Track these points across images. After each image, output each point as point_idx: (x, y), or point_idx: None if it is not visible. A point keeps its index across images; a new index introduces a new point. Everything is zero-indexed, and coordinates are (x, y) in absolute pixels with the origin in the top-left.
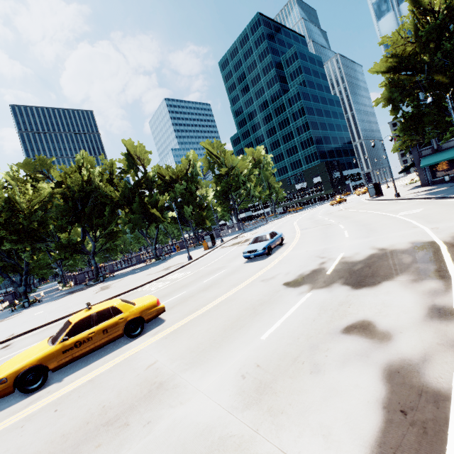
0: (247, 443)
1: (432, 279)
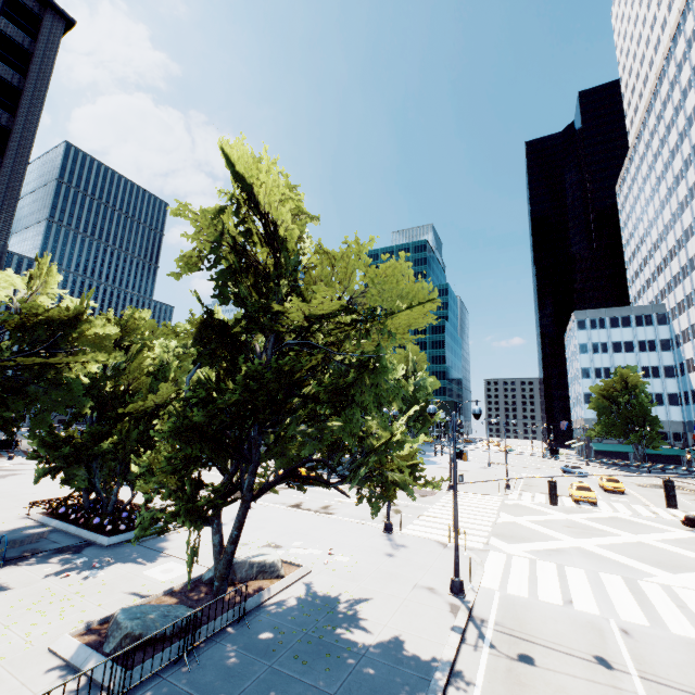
0: (693, 498)
1: (684, 490)
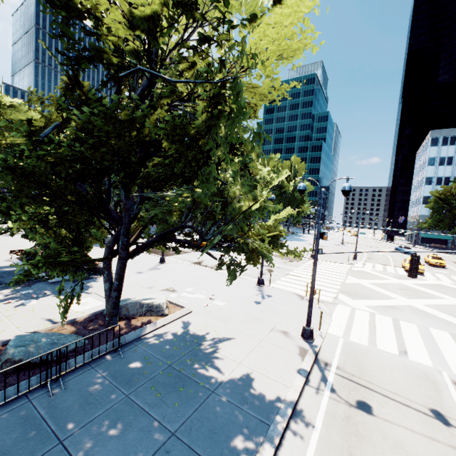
0: None
1: None
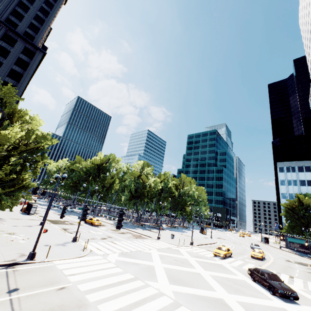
0: (309, 271)
1: None
